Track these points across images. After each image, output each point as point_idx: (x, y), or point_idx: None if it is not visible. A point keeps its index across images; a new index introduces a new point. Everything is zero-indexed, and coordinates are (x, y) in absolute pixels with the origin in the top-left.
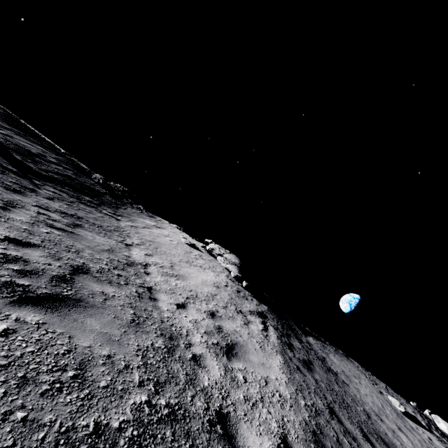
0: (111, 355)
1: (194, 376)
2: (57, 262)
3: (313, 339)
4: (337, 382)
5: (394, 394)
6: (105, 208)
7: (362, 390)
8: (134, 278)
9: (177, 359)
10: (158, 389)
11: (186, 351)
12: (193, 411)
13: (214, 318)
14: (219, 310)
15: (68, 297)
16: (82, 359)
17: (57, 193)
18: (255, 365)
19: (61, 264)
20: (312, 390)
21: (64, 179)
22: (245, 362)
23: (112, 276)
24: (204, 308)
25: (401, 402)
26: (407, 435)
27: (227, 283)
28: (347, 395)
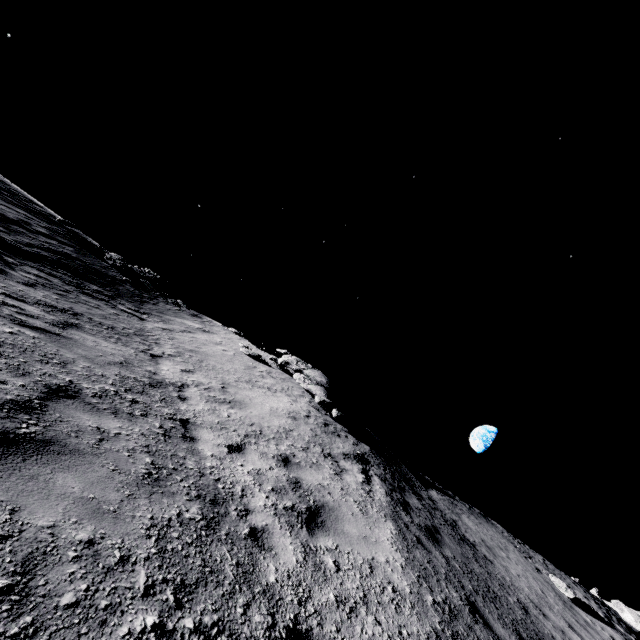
0: (96, 539)
1: (251, 566)
2: (19, 378)
3: (438, 493)
4: (476, 559)
5: (556, 571)
6: (122, 302)
7: (512, 568)
8: (160, 405)
9: (223, 538)
10: (182, 598)
11: (240, 522)
12: (246, 634)
13: (288, 467)
14: (296, 453)
15: (27, 438)
16: (30, 552)
17: (44, 277)
18: (354, 539)
19: (26, 382)
20: (442, 576)
21: (59, 258)
22: (337, 537)
23: (120, 403)
24: (272, 451)
25: (567, 582)
26: (581, 636)
27: (308, 412)
28: (492, 578)
